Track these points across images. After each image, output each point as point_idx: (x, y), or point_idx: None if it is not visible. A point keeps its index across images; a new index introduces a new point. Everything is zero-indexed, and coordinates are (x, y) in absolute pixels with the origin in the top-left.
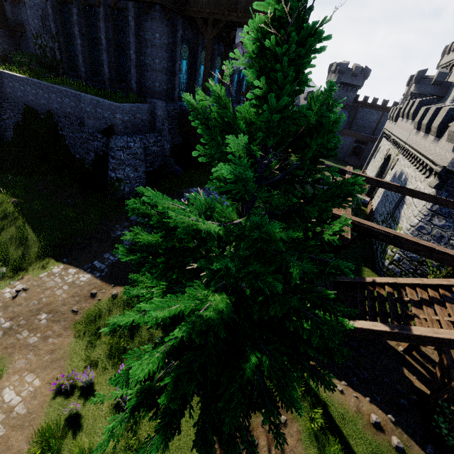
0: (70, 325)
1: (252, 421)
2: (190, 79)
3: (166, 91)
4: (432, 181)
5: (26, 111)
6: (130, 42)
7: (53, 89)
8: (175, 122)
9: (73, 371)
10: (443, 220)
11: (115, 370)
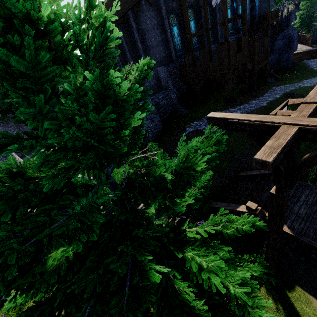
0: None
1: None
2: (183, 38)
3: (166, 57)
4: None
5: None
6: (136, 37)
7: None
8: (177, 76)
9: None
10: None
11: None
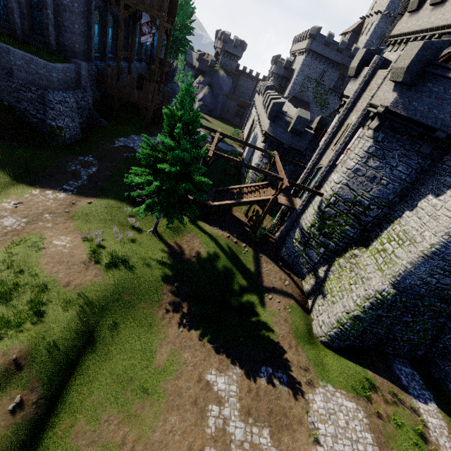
0: (68, 218)
1: (181, 242)
2: (102, 41)
3: (84, 52)
4: (262, 139)
5: None
6: (48, 2)
7: None
8: (94, 80)
9: (88, 231)
10: (266, 160)
11: (109, 232)
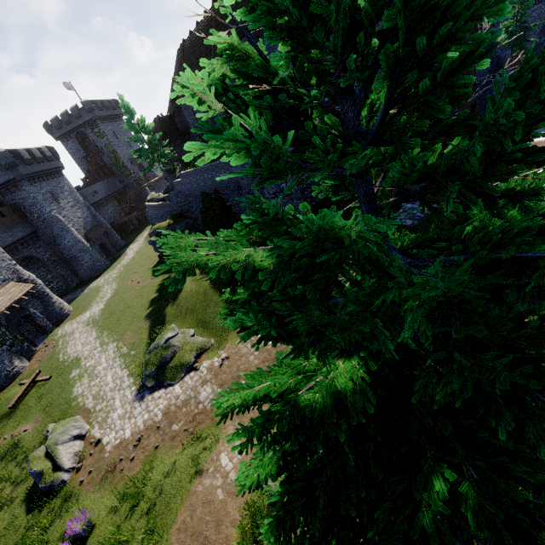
0: None
1: None
2: None
3: None
4: None
5: (203, 197)
6: None
7: (212, 168)
8: None
9: None
10: None
11: None
